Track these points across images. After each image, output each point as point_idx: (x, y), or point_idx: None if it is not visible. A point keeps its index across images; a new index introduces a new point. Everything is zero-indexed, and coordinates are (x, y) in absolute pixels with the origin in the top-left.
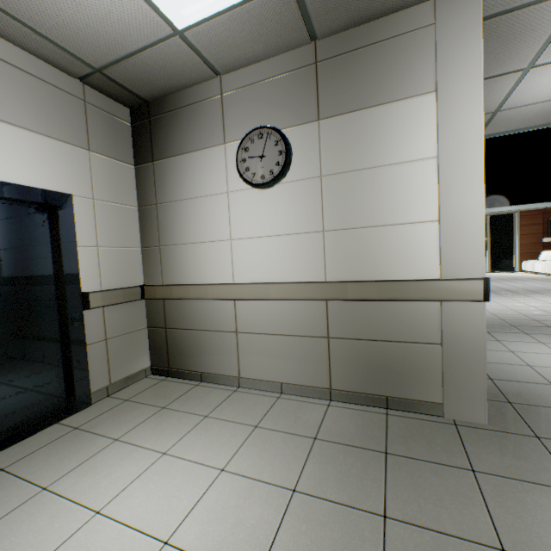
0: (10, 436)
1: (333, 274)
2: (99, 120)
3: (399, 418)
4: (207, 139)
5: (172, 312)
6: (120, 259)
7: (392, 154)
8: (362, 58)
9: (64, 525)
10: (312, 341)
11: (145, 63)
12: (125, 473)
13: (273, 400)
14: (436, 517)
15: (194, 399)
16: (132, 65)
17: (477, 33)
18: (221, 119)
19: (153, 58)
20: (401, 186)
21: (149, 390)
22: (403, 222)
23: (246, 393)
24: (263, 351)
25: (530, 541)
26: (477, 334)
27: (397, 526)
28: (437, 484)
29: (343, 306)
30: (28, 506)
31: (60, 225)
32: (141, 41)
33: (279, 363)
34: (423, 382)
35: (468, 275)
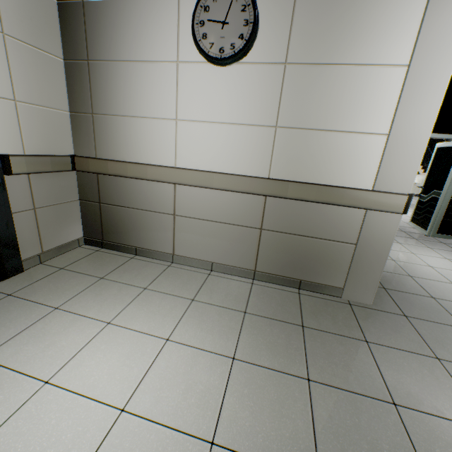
0: None
1: (277, 172)
2: None
3: (308, 297)
4: None
5: (107, 188)
6: (45, 121)
7: (365, 52)
8: None
9: (10, 397)
10: (246, 230)
11: None
12: (70, 342)
13: (205, 277)
14: (345, 380)
15: (131, 272)
16: None
17: None
18: None
19: None
20: (364, 91)
21: (84, 260)
22: (355, 130)
23: (180, 269)
24: (199, 235)
25: (411, 396)
26: (387, 240)
27: (319, 387)
28: (343, 352)
29: (281, 203)
30: None
31: None
32: None
33: (212, 246)
34: (332, 272)
35: (397, 190)
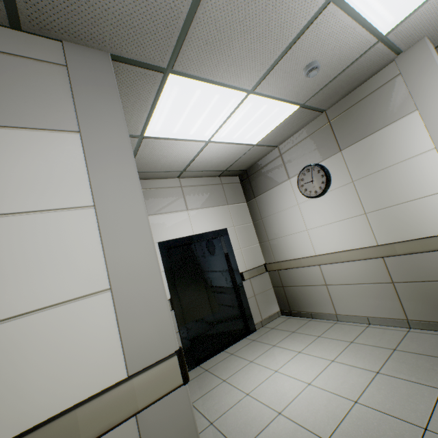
0: (228, 342)
1: (381, 239)
2: (228, 189)
3: None
4: (279, 179)
5: (284, 277)
6: (251, 252)
7: (398, 156)
8: (357, 109)
9: (264, 373)
10: (381, 286)
11: (243, 159)
12: (282, 358)
13: (363, 328)
14: None
15: (309, 328)
16: (237, 163)
17: (434, 66)
18: (284, 167)
19: (246, 156)
20: (413, 173)
21: (282, 323)
22: (424, 196)
23: (343, 324)
24: (347, 296)
25: None
26: None
27: None
28: None
29: (397, 259)
30: (248, 366)
31: (225, 243)
32: (240, 155)
33: (361, 303)
34: None
35: None
